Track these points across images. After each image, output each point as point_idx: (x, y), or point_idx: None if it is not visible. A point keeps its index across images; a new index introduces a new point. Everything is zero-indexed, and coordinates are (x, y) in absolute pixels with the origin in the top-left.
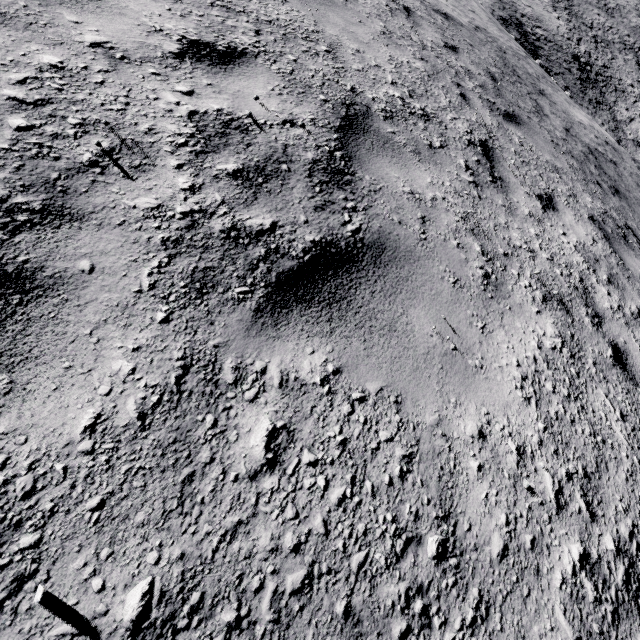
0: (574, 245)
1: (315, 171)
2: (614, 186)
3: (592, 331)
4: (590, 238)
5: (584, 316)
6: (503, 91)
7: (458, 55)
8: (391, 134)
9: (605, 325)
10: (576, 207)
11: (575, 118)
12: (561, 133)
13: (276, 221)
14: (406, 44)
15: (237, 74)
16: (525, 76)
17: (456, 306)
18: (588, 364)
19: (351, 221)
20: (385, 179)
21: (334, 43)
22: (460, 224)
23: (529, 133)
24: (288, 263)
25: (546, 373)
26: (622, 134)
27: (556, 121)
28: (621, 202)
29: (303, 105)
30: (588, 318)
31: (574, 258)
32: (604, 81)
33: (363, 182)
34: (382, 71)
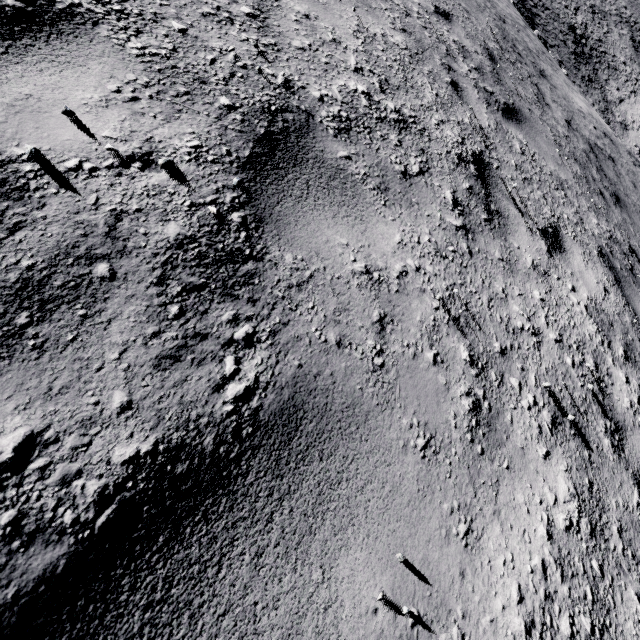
0: (585, 305)
1: (177, 265)
2: (615, 192)
3: (614, 462)
4: (602, 288)
5: (603, 436)
6: (502, 75)
7: (451, 25)
8: (344, 160)
9: (627, 443)
10: (584, 240)
11: (575, 105)
12: (563, 128)
13: (38, 430)
14: (383, 7)
15: (36, 58)
16: (525, 53)
17: (425, 503)
18: (613, 537)
19: (238, 372)
20: (322, 253)
21: (267, 1)
22: (440, 313)
23: (531, 134)
24: (42, 558)
25: (560, 594)
26: (611, 116)
27: (558, 112)
28: (622, 214)
29: (181, 119)
30: (608, 438)
31: (586, 328)
32: (598, 57)
33: (278, 270)
34: (342, 49)
